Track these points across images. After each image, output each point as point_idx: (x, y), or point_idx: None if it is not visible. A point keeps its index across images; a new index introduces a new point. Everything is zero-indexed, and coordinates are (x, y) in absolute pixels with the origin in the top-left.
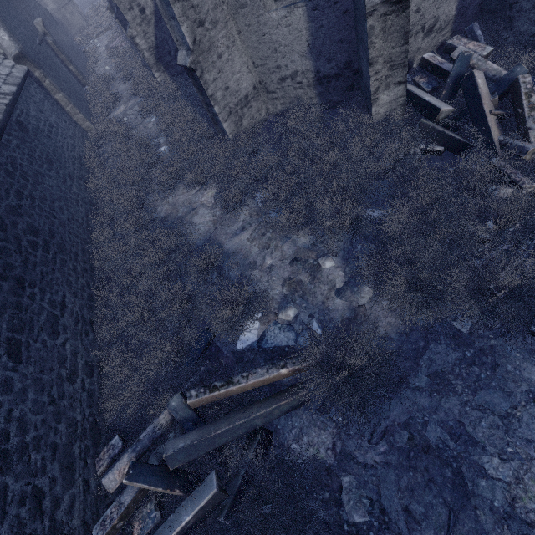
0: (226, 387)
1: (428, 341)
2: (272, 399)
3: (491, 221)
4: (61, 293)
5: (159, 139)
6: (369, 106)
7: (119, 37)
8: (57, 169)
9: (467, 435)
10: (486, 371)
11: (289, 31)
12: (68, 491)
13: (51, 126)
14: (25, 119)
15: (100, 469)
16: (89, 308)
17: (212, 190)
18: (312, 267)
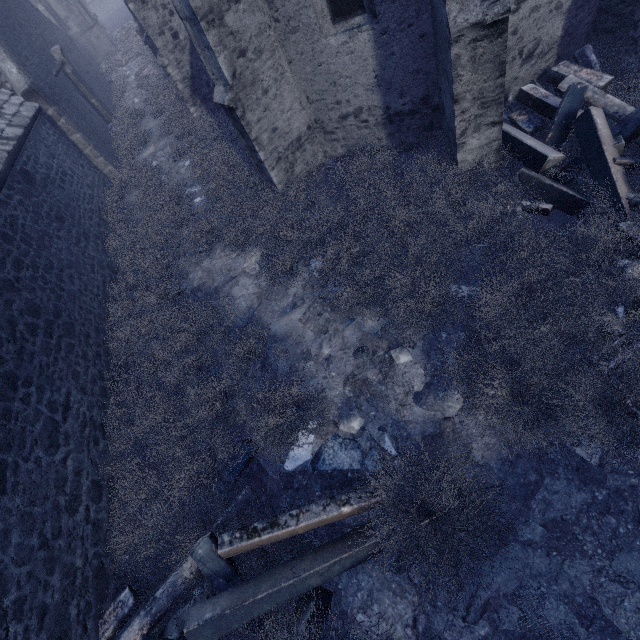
0: (270, 531)
1: (542, 474)
2: (331, 549)
3: (621, 308)
4: (65, 390)
5: (193, 188)
6: (453, 151)
7: (150, 64)
8: (69, 227)
9: (604, 620)
10: (627, 524)
11: (352, 60)
12: None
13: (65, 174)
14: (32, 168)
15: (104, 635)
16: (100, 407)
17: (257, 254)
18: (382, 362)
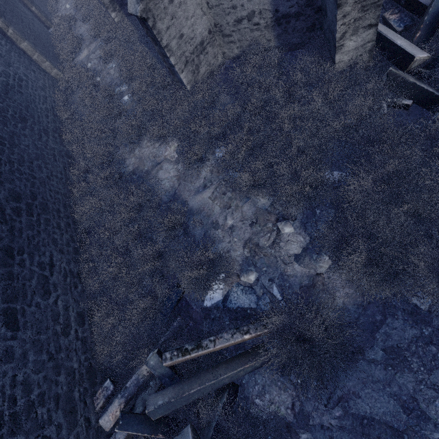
0: (196, 351)
1: (385, 315)
2: (238, 361)
3: None
4: (48, 253)
5: (121, 87)
6: (331, 52)
7: None
8: (31, 126)
9: (420, 411)
10: None
11: None
12: (73, 432)
13: (20, 80)
14: None
15: (98, 406)
16: (75, 262)
17: (174, 144)
18: (271, 231)
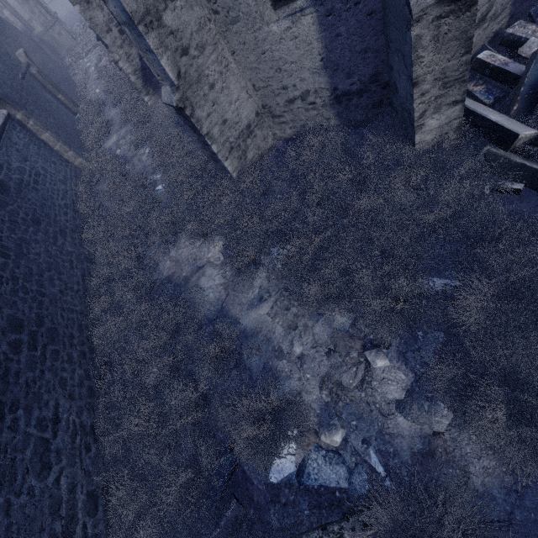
0: None
1: None
2: None
3: None
4: (53, 403)
5: (154, 176)
6: (408, 131)
7: (107, 54)
8: (45, 228)
9: None
10: None
11: (296, 45)
12: None
13: (38, 175)
14: (5, 176)
15: None
16: (89, 409)
17: (219, 243)
18: (357, 364)
